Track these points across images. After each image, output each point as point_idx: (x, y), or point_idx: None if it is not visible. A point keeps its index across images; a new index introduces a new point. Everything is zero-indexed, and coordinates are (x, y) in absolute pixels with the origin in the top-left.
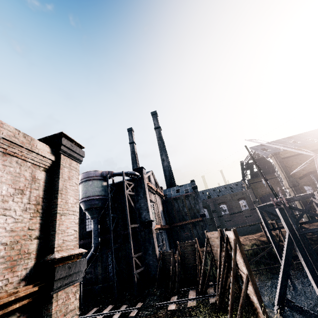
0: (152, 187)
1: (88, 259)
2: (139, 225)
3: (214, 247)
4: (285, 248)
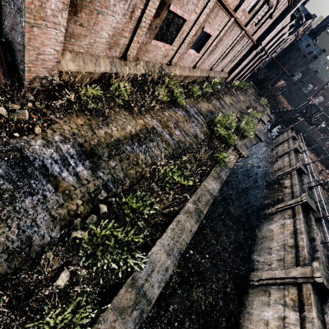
0: (299, 32)
1: None
2: None
3: (277, 85)
4: (289, 109)
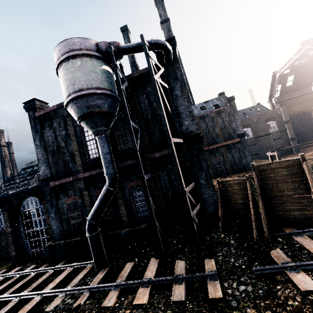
0: None
1: (102, 198)
2: (182, 141)
3: None
4: None
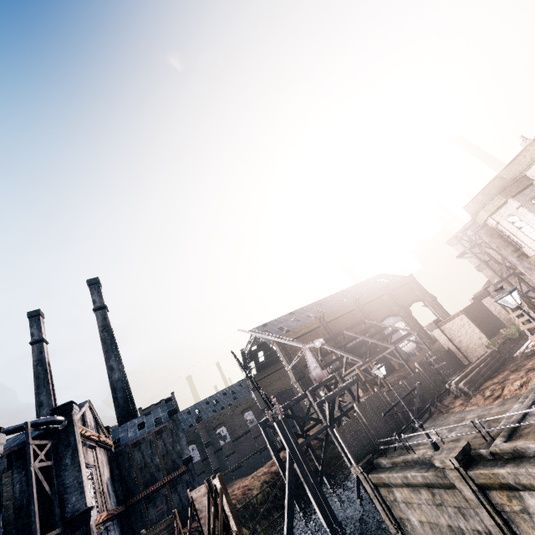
0: (91, 434)
1: None
2: (61, 529)
3: (202, 512)
4: (287, 474)
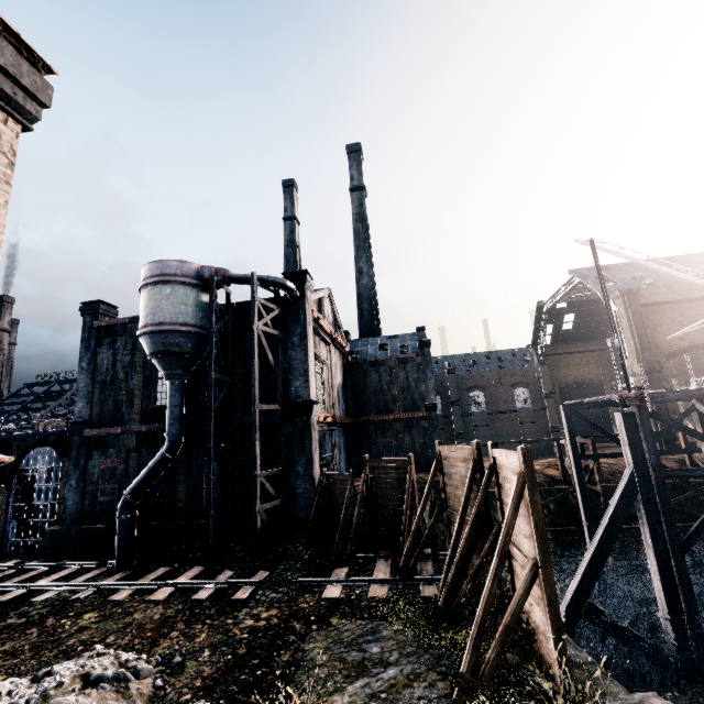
0: (326, 326)
1: (153, 466)
2: (281, 408)
3: (452, 479)
4: (614, 501)
